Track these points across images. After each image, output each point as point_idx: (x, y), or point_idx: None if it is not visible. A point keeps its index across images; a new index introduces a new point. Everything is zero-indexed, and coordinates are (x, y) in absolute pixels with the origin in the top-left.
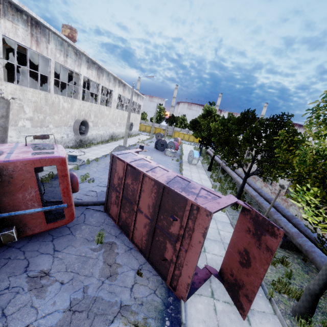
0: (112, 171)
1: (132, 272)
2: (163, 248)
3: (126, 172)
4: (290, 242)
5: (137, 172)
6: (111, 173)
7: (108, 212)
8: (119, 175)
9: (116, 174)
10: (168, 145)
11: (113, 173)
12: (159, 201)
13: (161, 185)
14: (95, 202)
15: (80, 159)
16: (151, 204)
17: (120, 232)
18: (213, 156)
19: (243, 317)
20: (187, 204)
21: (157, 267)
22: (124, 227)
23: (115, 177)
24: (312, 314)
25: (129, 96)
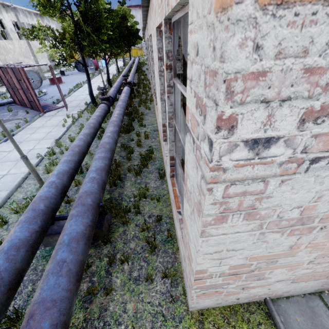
0: (1, 77)
1: (25, 114)
2: (30, 98)
3: (3, 72)
4: (121, 90)
5: (4, 69)
6: (2, 79)
7: (17, 104)
8: (4, 77)
9: (3, 78)
10: (89, 65)
11: (2, 78)
12: (15, 77)
13: (10, 68)
14: (9, 102)
15: (2, 91)
16: (16, 81)
17: (23, 108)
18: (116, 60)
19: (66, 110)
20: (17, 70)
21: (36, 109)
22: (23, 104)
23: (4, 80)
24: (94, 102)
25: (28, 20)
